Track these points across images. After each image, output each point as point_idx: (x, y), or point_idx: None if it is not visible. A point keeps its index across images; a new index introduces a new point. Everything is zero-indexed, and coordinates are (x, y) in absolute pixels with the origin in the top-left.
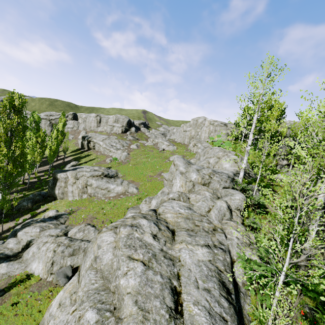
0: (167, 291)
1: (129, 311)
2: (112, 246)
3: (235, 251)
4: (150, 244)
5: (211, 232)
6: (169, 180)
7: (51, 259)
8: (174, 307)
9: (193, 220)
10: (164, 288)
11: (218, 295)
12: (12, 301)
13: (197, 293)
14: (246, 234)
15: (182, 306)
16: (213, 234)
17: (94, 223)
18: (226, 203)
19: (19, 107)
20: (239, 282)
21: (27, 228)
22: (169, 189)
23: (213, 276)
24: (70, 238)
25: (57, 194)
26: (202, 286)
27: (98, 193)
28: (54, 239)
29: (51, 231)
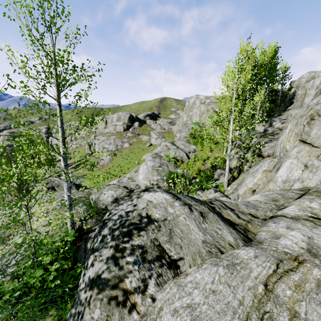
0: None
1: None
2: None
3: None
4: None
5: None
6: None
7: None
8: None
9: None
10: None
11: None
12: None
13: None
14: None
15: None
16: None
17: None
18: None
19: None
20: None
21: None
22: None
23: None
24: None
25: None
26: None
27: None
28: None
29: None
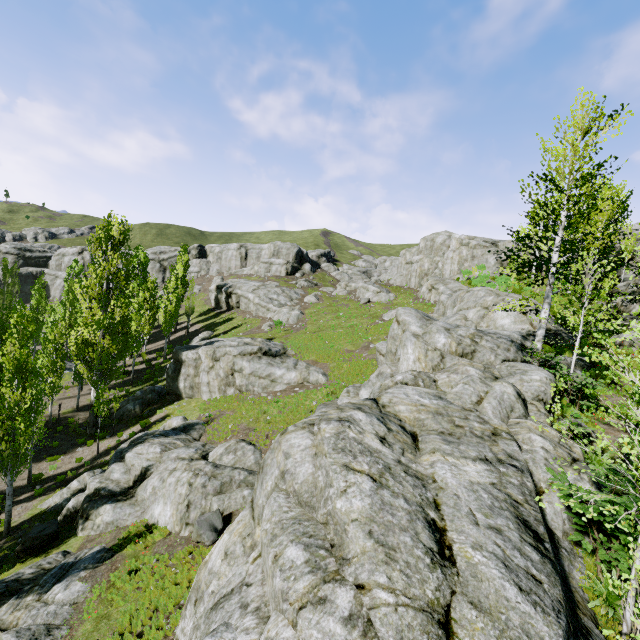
0: (421, 525)
1: (359, 546)
2: (310, 452)
3: (542, 472)
4: (377, 451)
5: (489, 438)
6: (391, 352)
7: (185, 498)
8: (437, 549)
9: (450, 416)
10: (415, 519)
11: (517, 539)
12: (128, 567)
13: (476, 532)
14: (562, 444)
15: (452, 550)
16: (492, 441)
17: (252, 438)
18: (514, 388)
19: (119, 239)
20: (556, 530)
21: (140, 447)
22: (393, 367)
23: (503, 509)
24: (215, 464)
25: (182, 389)
26: (484, 522)
27: (254, 385)
28: (187, 465)
29: (180, 452)
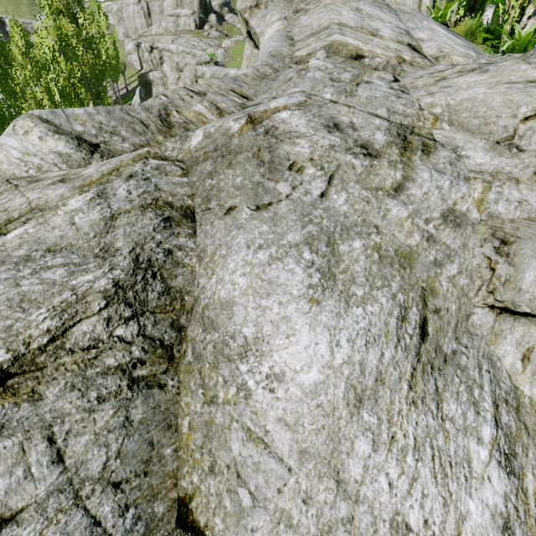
0: None
1: None
2: None
3: None
4: None
5: None
6: None
7: None
8: None
9: None
10: None
11: None
12: None
13: None
14: None
15: None
16: None
17: None
18: None
19: None
20: None
21: None
22: None
23: None
24: None
25: None
26: None
27: None
28: None
29: None
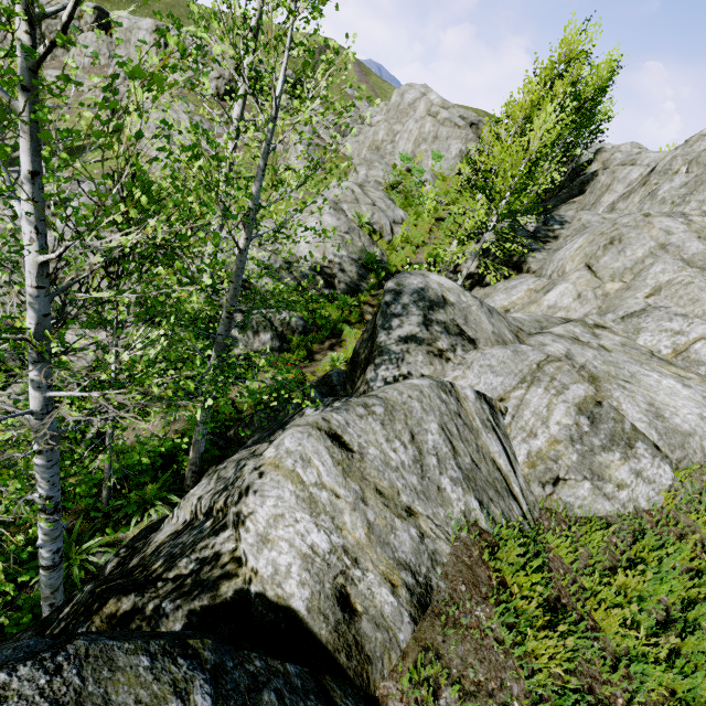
0: None
1: None
2: None
3: None
4: None
5: None
6: None
7: None
8: None
9: None
10: None
11: None
12: None
13: None
14: None
15: None
16: None
17: None
18: None
19: None
20: None
21: None
22: None
23: None
24: None
25: None
26: None
27: None
28: None
29: None
